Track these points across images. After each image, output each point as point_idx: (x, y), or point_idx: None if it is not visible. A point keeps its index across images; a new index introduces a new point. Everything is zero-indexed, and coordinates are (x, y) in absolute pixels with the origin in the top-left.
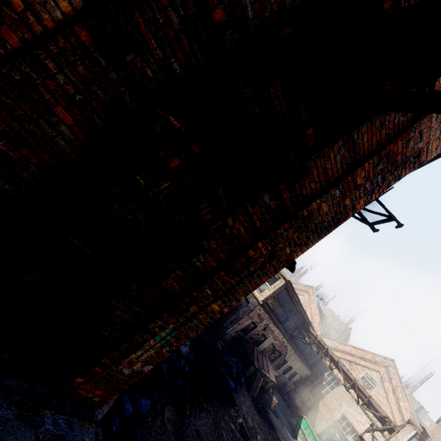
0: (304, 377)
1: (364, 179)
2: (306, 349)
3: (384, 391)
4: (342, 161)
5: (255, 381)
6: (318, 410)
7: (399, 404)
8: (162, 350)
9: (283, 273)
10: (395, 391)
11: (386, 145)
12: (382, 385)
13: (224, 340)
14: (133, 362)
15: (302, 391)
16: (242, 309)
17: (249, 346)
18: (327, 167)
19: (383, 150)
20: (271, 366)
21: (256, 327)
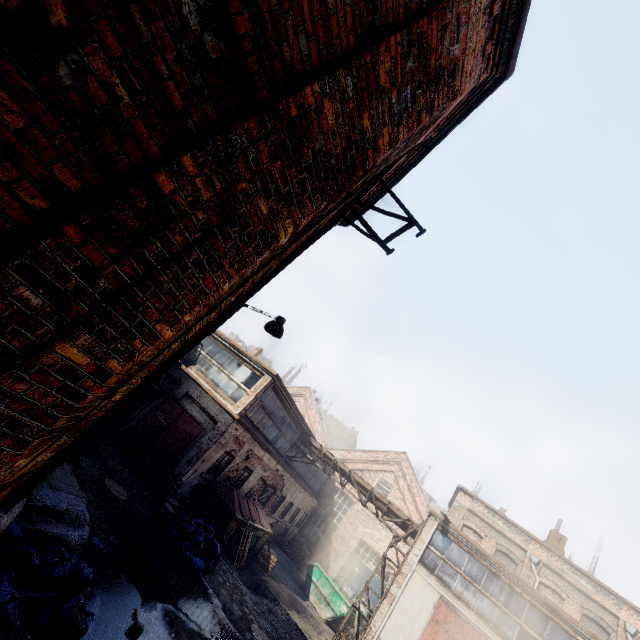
0: (310, 511)
1: (389, 79)
2: (310, 471)
3: (400, 492)
4: (354, 9)
5: (240, 543)
6: (332, 547)
7: (415, 500)
8: None
9: (267, 366)
10: (411, 487)
11: (417, 18)
12: (397, 486)
13: (180, 495)
14: None
15: (310, 530)
16: (206, 436)
17: (224, 492)
18: (329, 6)
19: (415, 23)
20: (264, 512)
21: (234, 459)
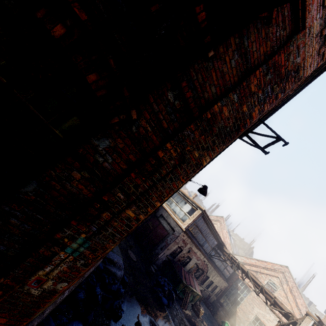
0: (223, 289)
1: (256, 87)
2: (223, 265)
3: (283, 292)
4: (236, 67)
5: (184, 296)
6: (236, 315)
7: (296, 301)
8: (76, 264)
9: (199, 205)
10: (292, 291)
11: (271, 57)
12: (281, 288)
13: (157, 264)
14: (42, 280)
15: (223, 300)
16: (169, 237)
17: (177, 267)
18: (224, 72)
19: (270, 60)
20: (197, 282)
21: (182, 251)
